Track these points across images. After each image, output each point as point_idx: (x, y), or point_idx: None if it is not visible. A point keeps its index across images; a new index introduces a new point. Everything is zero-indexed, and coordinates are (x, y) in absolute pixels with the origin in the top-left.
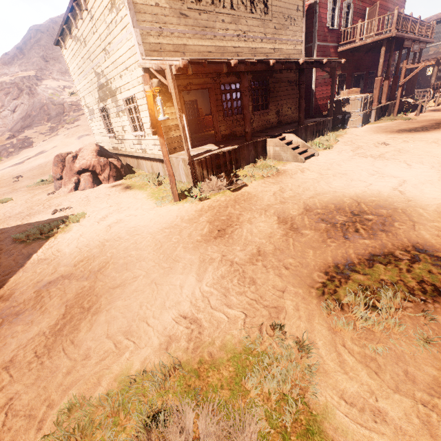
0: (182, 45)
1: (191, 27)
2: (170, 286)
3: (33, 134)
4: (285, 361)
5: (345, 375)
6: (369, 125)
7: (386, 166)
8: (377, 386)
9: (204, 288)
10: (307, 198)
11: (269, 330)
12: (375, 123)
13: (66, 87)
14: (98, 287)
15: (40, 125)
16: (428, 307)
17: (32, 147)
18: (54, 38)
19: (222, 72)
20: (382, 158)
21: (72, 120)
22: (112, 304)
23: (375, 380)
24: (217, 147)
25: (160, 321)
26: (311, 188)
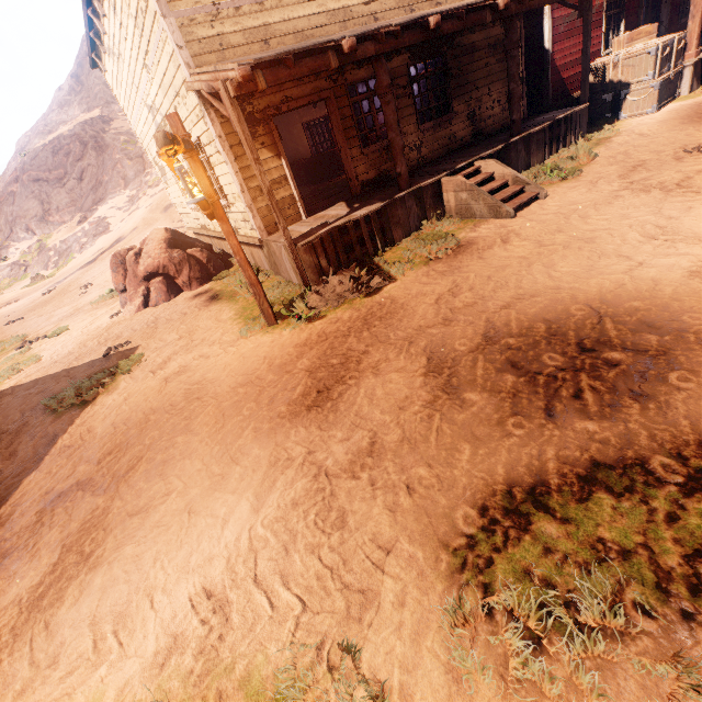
0: (260, 28)
1: None
2: (208, 519)
3: (108, 212)
4: None
5: None
6: (676, 103)
7: (690, 211)
8: None
9: (258, 529)
10: (496, 309)
11: (334, 651)
12: (690, 97)
13: None
14: (112, 512)
15: (116, 196)
16: (695, 639)
17: (108, 233)
18: None
19: (330, 69)
20: (683, 189)
21: (155, 180)
22: (120, 549)
23: None
24: (347, 211)
25: (172, 599)
26: (510, 282)
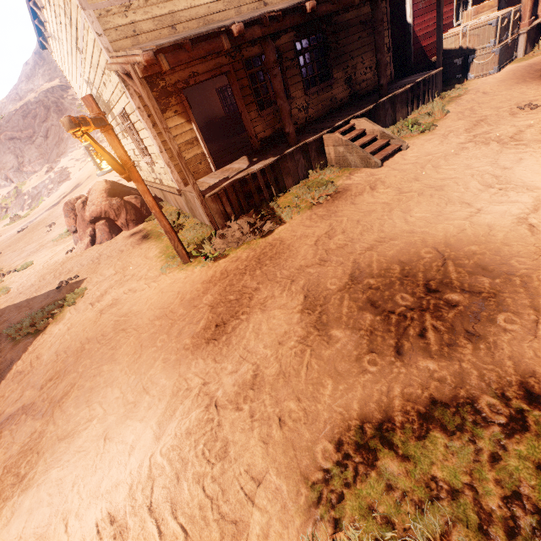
0: (167, 15)
1: None
2: (119, 446)
3: (69, 163)
4: None
5: None
6: (513, 64)
7: (520, 162)
8: None
9: (157, 457)
10: (362, 251)
11: None
12: (524, 59)
13: None
14: (46, 435)
15: (74, 150)
16: None
17: (69, 180)
18: None
19: (224, 50)
20: (516, 142)
21: None
22: (48, 472)
23: None
24: (247, 165)
25: (82, 523)
26: (374, 226)
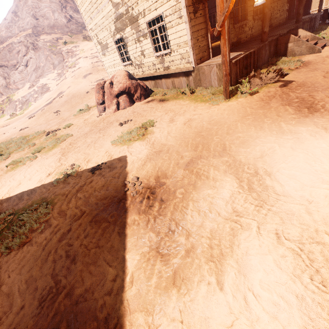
0: None
1: None
2: (320, 148)
3: (47, 81)
4: None
5: None
6: None
7: None
8: None
9: None
10: None
11: None
12: None
13: (58, 38)
14: (242, 159)
15: (49, 73)
16: None
17: (50, 91)
18: None
19: None
20: None
21: (72, 64)
22: (275, 167)
23: None
24: (239, 51)
25: None
26: None
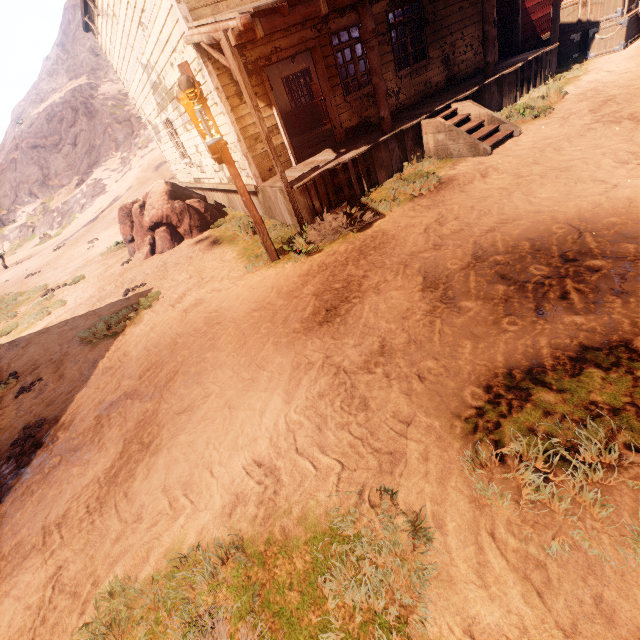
0: None
1: None
2: (247, 412)
3: (103, 174)
4: (386, 555)
5: (482, 591)
6: None
7: None
8: (535, 621)
9: (292, 416)
10: (482, 233)
11: (373, 495)
12: None
13: None
14: (161, 412)
15: (108, 159)
16: None
17: (105, 194)
18: None
19: (320, 16)
20: None
21: (144, 142)
22: (175, 439)
23: (533, 609)
24: (334, 156)
25: (228, 469)
26: (493, 210)
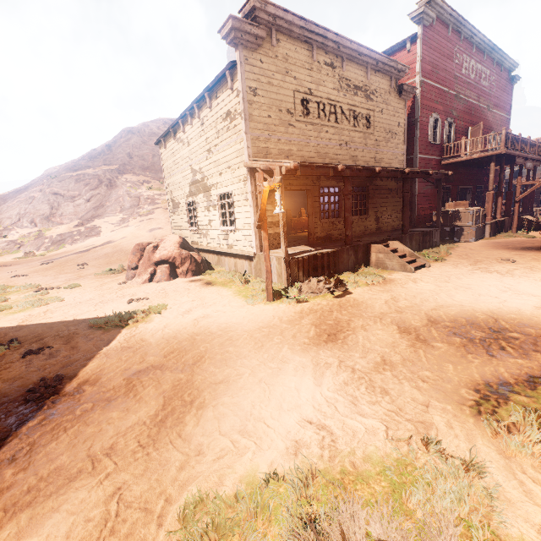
0: (286, 150)
1: (297, 135)
2: (284, 387)
3: (103, 224)
4: (453, 481)
5: (537, 507)
6: (484, 240)
7: (519, 283)
8: None
9: (327, 393)
10: (429, 310)
11: (420, 446)
12: (491, 239)
13: (145, 181)
14: (197, 381)
15: (111, 216)
16: None
17: (98, 236)
18: (143, 138)
19: (328, 176)
20: (511, 274)
21: (145, 212)
22: (218, 400)
23: None
24: (313, 248)
25: (281, 423)
26: (430, 299)
